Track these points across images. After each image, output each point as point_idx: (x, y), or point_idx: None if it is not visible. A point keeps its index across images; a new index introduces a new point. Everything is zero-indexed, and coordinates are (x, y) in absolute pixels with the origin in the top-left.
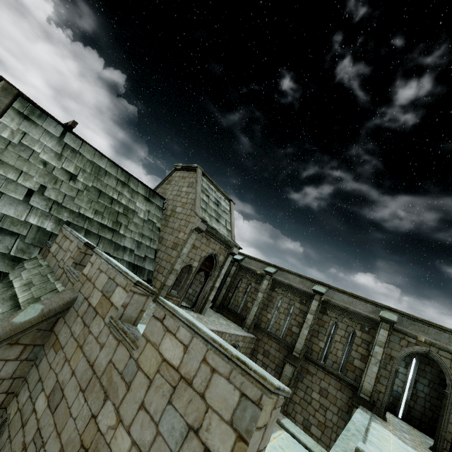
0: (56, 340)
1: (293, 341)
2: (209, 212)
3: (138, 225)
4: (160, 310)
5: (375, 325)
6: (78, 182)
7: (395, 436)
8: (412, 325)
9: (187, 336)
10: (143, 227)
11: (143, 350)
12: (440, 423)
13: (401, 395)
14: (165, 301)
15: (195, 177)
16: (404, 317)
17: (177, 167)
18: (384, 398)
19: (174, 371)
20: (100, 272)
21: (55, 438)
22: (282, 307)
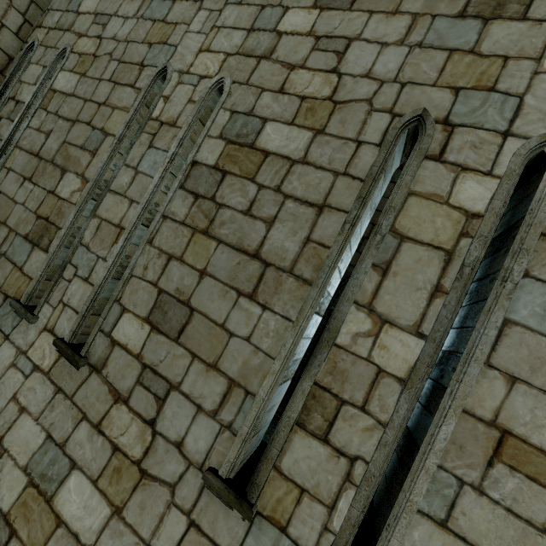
0: None
1: None
2: None
3: None
4: None
5: None
6: None
7: None
8: None
9: None
10: None
11: None
12: None
13: None
14: None
15: None
16: None
17: None
18: None
19: None
20: None
21: (130, 1)
22: None
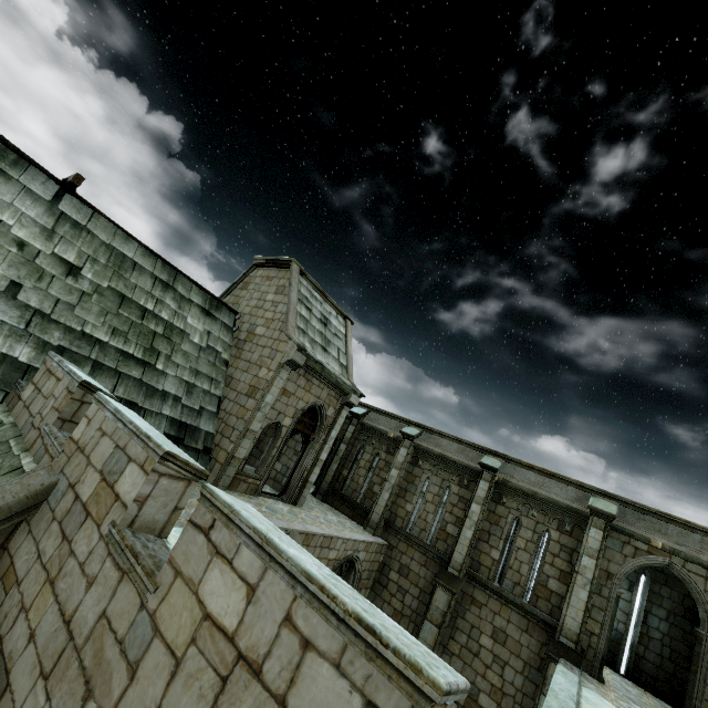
0: (10, 566)
1: (448, 549)
2: (311, 335)
3: (190, 356)
4: (205, 510)
5: (581, 522)
6: (83, 279)
7: None
8: (642, 521)
9: (255, 566)
10: (197, 358)
11: (166, 593)
12: (692, 685)
13: (624, 637)
14: (216, 493)
15: (289, 277)
16: (628, 507)
17: (259, 260)
18: (599, 644)
19: (225, 641)
20: (102, 435)
21: None
22: (431, 492)
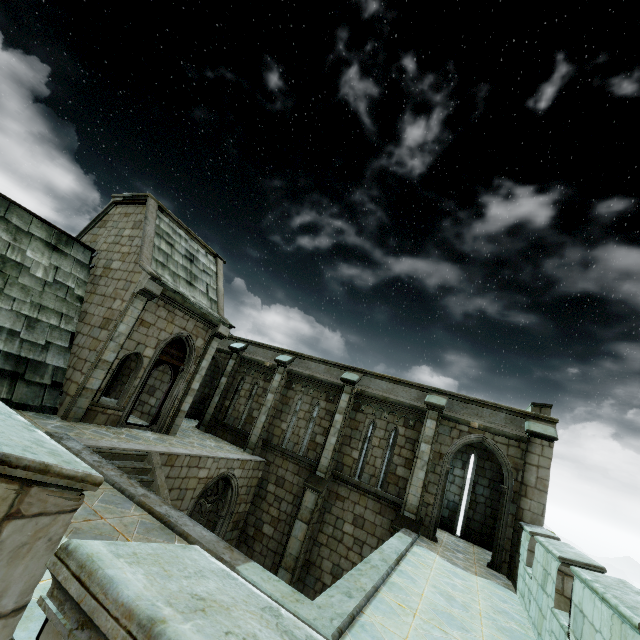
0: None
1: (317, 456)
2: (172, 268)
3: (31, 290)
4: None
5: (421, 416)
6: None
7: (444, 558)
8: (465, 409)
9: None
10: (41, 293)
11: None
12: (498, 529)
13: (459, 506)
14: None
15: (146, 212)
16: (455, 400)
17: (117, 198)
18: (433, 512)
19: None
20: None
21: None
22: (302, 410)
